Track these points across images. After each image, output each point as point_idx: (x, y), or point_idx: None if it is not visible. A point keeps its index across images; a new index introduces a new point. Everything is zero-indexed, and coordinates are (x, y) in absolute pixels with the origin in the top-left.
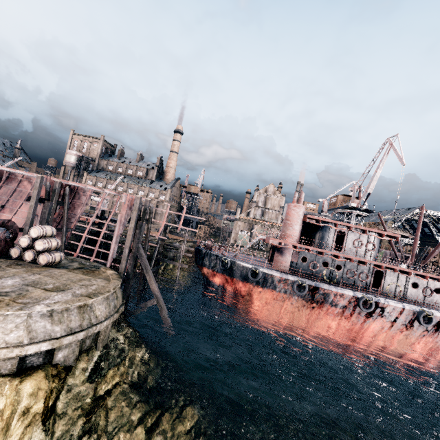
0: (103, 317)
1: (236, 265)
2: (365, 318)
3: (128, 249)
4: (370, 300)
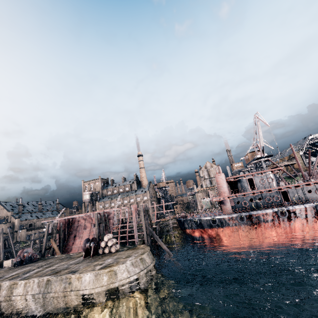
0: (150, 263)
1: (202, 220)
2: (288, 222)
3: (145, 232)
4: (282, 210)
